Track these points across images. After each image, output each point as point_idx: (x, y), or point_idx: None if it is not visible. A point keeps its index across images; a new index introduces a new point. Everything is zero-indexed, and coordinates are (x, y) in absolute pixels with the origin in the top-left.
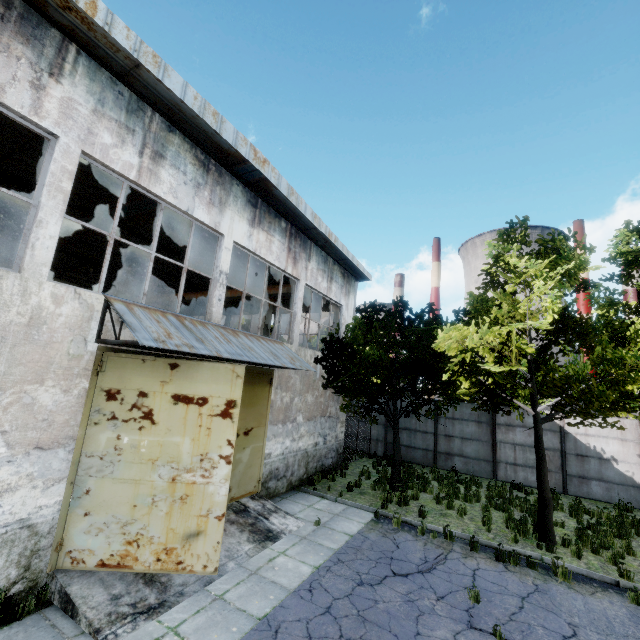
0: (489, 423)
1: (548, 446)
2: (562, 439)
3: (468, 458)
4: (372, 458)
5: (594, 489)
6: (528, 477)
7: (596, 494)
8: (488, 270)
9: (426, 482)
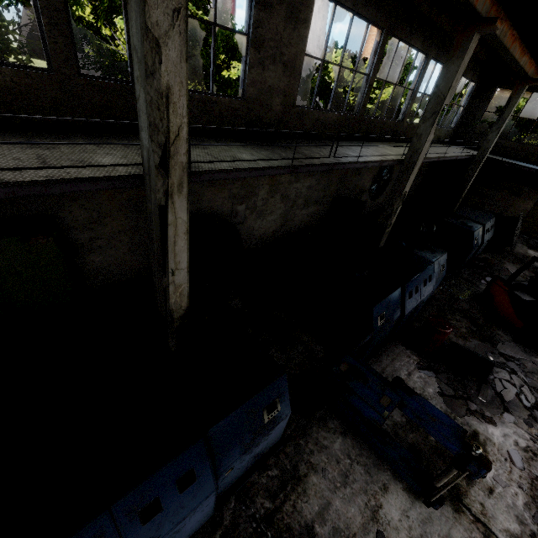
0: None
1: None
2: None
3: None
4: None
5: None
6: None
7: None
8: None
9: None
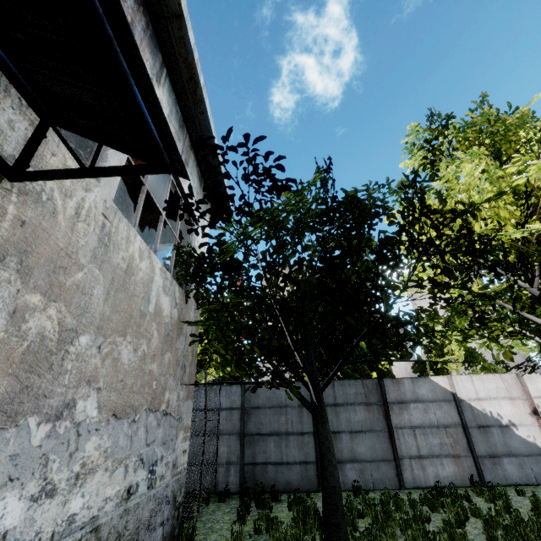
0: (380, 403)
1: (448, 422)
2: (459, 409)
3: (363, 462)
4: (224, 500)
5: (509, 469)
6: (439, 472)
7: (513, 476)
8: (411, 164)
9: (352, 525)
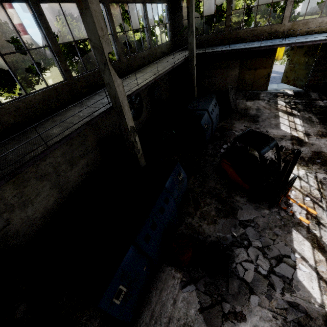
0: None
1: None
2: None
3: None
4: None
5: None
6: None
7: None
8: None
9: None
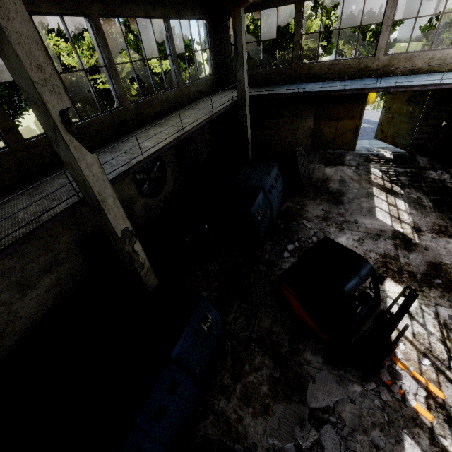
0: None
1: None
2: None
3: None
4: None
5: None
6: None
7: None
8: None
9: None
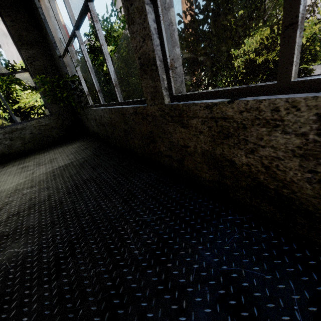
0: None
1: None
2: None
3: None
4: None
5: None
6: None
7: None
8: None
9: None
